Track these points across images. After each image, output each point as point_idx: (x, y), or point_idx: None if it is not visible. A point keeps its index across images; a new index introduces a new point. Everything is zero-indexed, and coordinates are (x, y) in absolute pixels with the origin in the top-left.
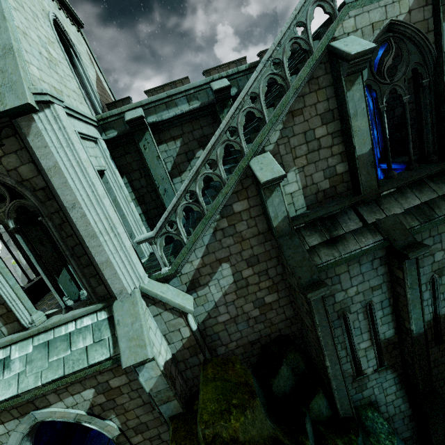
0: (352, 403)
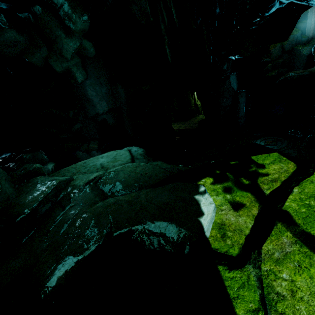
0: (314, 37)
